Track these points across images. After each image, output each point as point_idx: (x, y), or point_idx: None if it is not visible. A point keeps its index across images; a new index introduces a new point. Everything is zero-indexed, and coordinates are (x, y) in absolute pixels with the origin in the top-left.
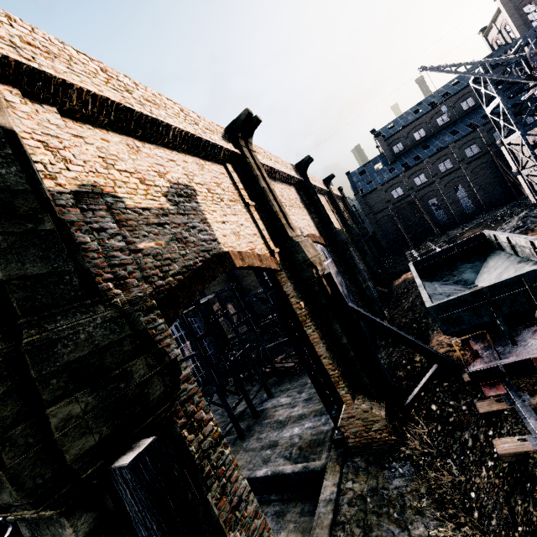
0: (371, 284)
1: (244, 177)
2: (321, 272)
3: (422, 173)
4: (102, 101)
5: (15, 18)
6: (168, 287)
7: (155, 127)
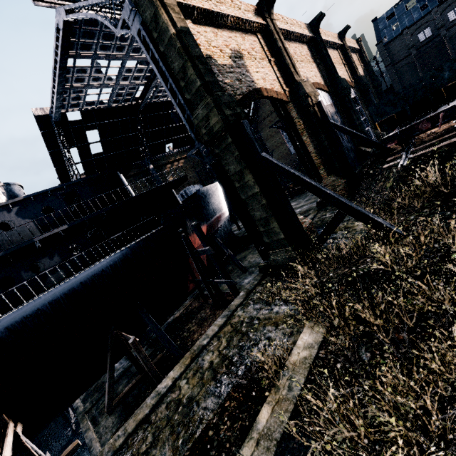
0: (371, 128)
1: (268, 41)
2: (315, 102)
3: None
4: (204, 11)
5: None
6: (237, 99)
7: (222, 18)
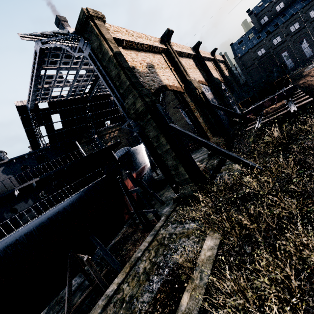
0: (237, 106)
1: (169, 58)
2: (200, 92)
3: (278, 35)
4: (129, 42)
5: (110, 25)
6: (152, 92)
7: (140, 45)
